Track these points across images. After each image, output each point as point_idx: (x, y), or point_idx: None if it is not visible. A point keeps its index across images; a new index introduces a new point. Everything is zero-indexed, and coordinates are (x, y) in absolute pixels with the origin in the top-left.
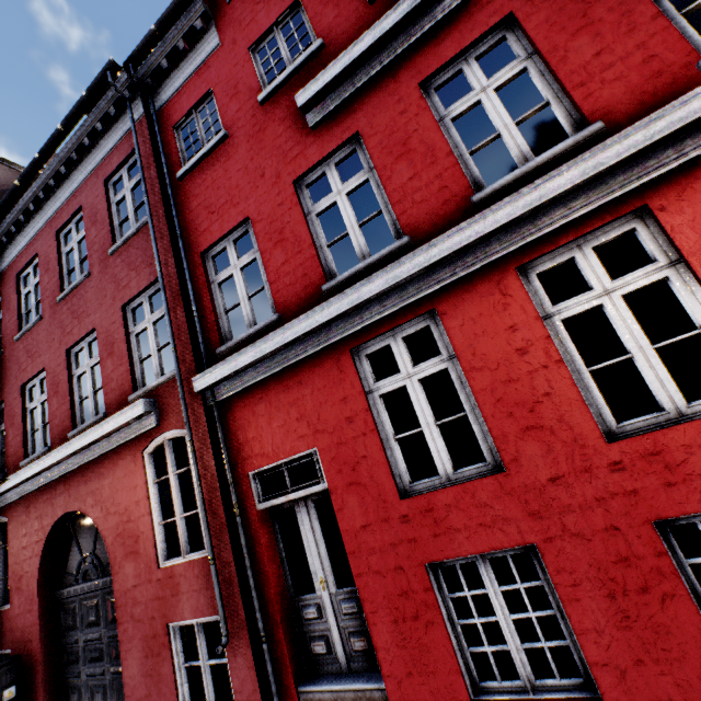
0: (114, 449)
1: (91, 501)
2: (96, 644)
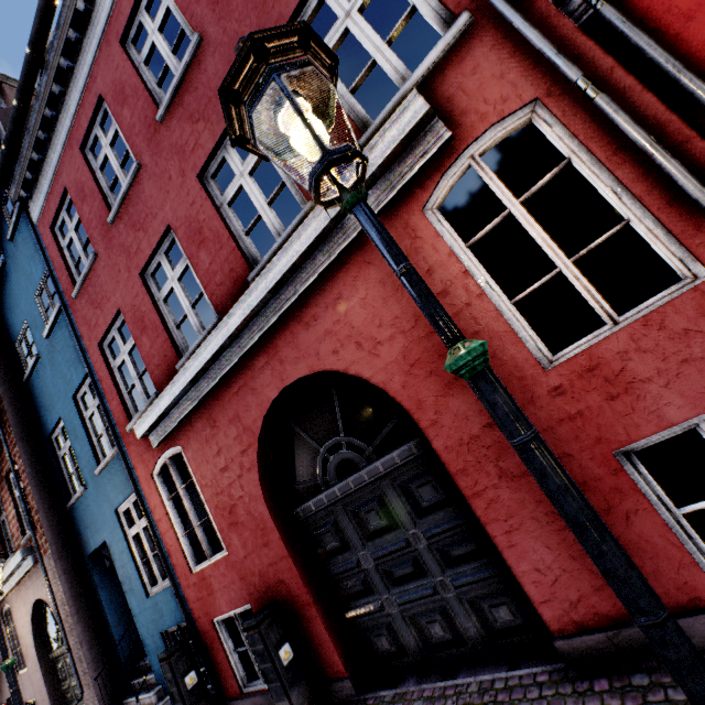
0: (351, 246)
1: (329, 347)
2: (400, 557)
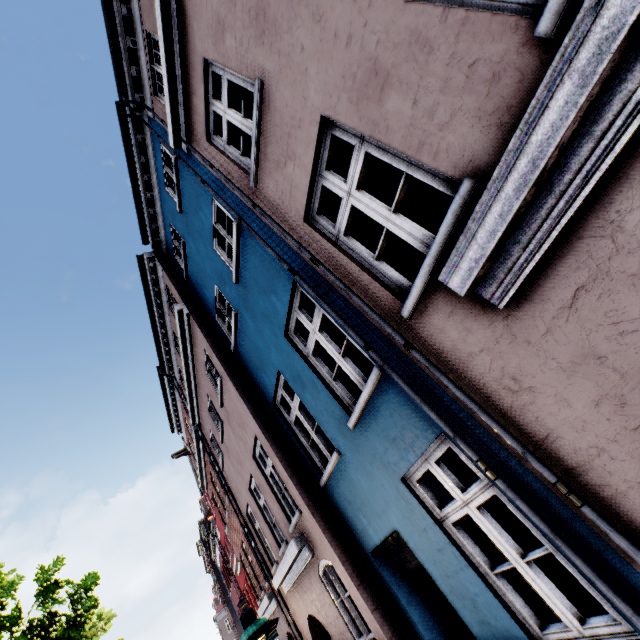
0: None
1: None
2: None
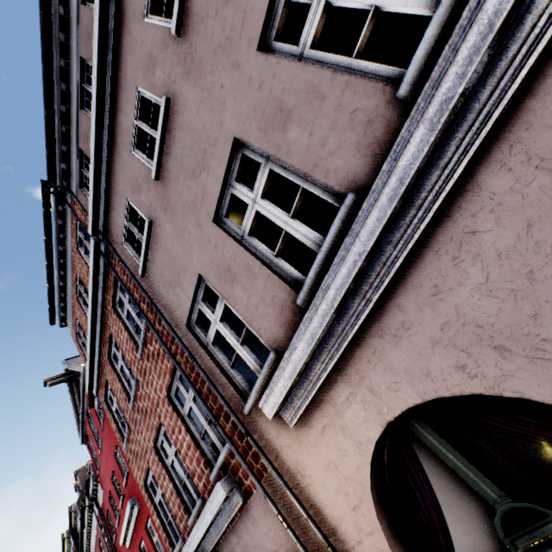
0: None
1: None
2: None
